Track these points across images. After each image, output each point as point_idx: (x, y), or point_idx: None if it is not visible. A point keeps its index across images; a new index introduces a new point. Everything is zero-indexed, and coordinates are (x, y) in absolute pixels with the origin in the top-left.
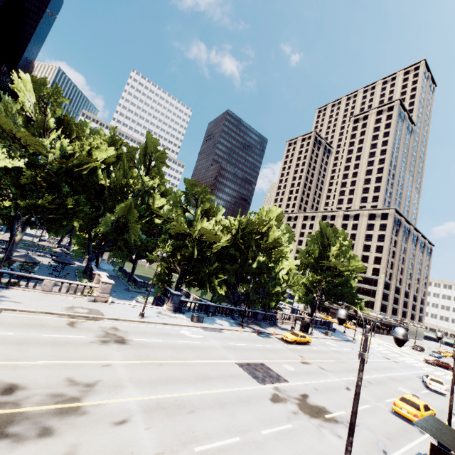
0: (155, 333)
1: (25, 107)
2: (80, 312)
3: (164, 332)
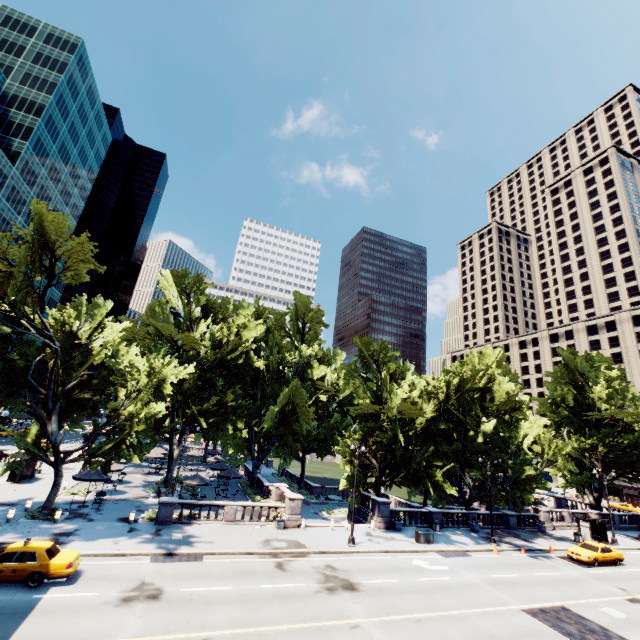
0: (381, 568)
1: (174, 304)
2: (280, 547)
3: (392, 565)
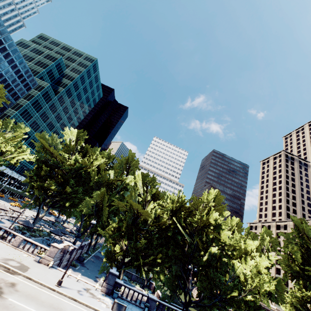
0: (46, 302)
1: (66, 141)
2: (9, 263)
3: (58, 306)
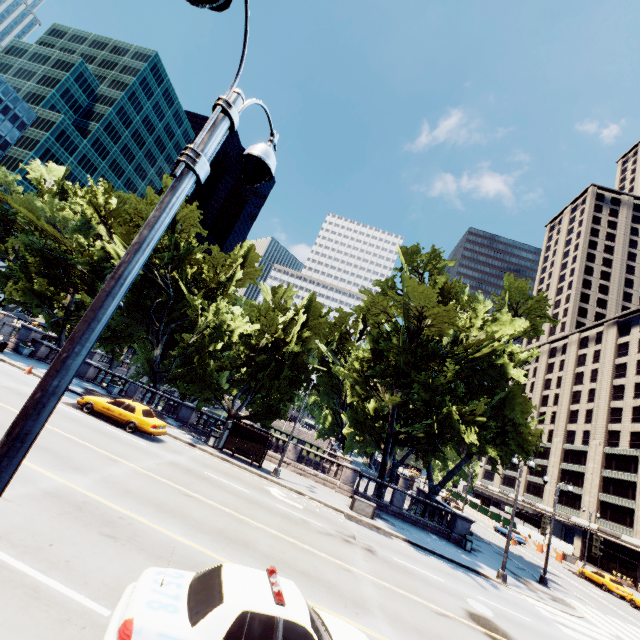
0: None
1: (35, 183)
2: None
3: None
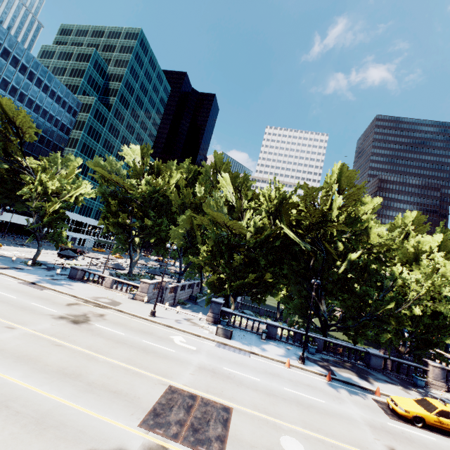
0: (135, 328)
1: (130, 164)
2: (100, 300)
3: (149, 331)
